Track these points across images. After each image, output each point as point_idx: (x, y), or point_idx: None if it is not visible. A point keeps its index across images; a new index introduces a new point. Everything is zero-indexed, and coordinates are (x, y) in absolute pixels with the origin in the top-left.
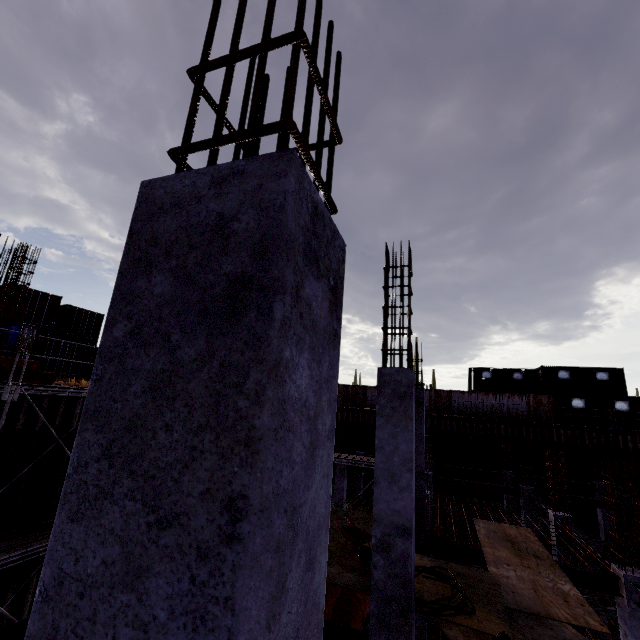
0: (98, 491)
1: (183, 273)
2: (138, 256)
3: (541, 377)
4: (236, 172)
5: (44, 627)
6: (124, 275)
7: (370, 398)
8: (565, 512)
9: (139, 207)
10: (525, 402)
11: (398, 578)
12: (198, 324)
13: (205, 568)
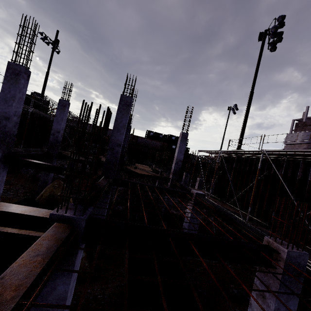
0: (119, 114)
1: (125, 103)
2: (121, 100)
3: (167, 137)
4: (129, 97)
5: (116, 120)
6: (120, 101)
7: (107, 133)
8: (157, 165)
9: (121, 96)
10: (160, 144)
11: (121, 155)
12: (126, 106)
13: (126, 118)
